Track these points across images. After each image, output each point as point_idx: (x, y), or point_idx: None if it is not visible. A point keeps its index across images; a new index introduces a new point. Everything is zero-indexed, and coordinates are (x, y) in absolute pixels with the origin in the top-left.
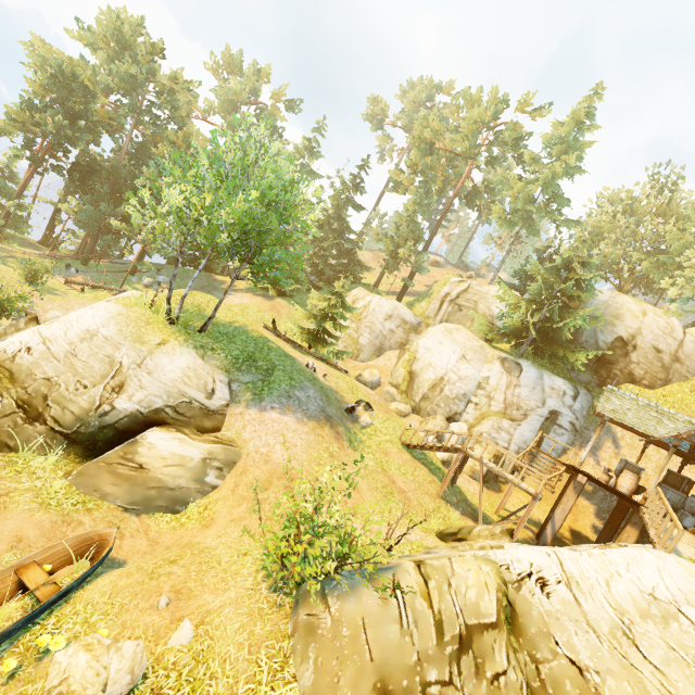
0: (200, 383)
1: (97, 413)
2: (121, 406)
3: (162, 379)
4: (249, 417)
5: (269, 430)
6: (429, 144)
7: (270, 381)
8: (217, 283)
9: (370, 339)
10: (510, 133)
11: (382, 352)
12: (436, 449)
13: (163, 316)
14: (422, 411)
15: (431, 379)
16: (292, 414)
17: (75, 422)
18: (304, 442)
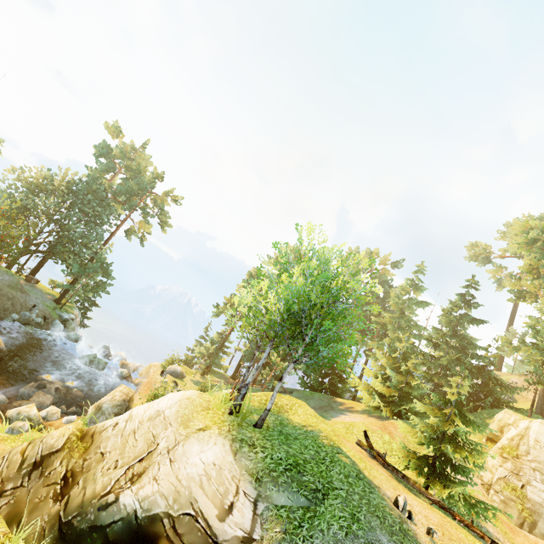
0: (218, 490)
1: (99, 501)
2: (124, 499)
3: (180, 472)
4: None
5: None
6: (542, 245)
7: (316, 513)
8: (336, 404)
9: None
10: None
11: None
12: None
13: (222, 403)
14: None
15: None
16: None
17: (76, 509)
18: None
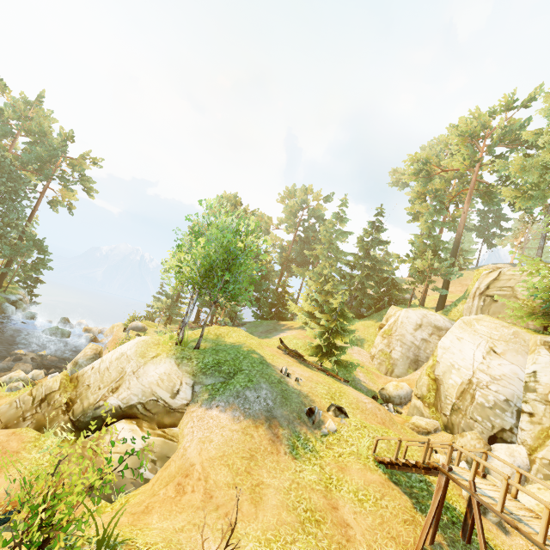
0: (170, 385)
1: (94, 406)
2: (110, 402)
3: (143, 382)
4: (194, 414)
5: (203, 426)
6: (425, 174)
7: (229, 383)
8: (279, 327)
9: (402, 351)
10: (506, 129)
11: (419, 364)
12: (415, 468)
13: (168, 339)
14: (455, 427)
15: (457, 384)
16: (231, 411)
17: (80, 413)
18: (223, 439)
